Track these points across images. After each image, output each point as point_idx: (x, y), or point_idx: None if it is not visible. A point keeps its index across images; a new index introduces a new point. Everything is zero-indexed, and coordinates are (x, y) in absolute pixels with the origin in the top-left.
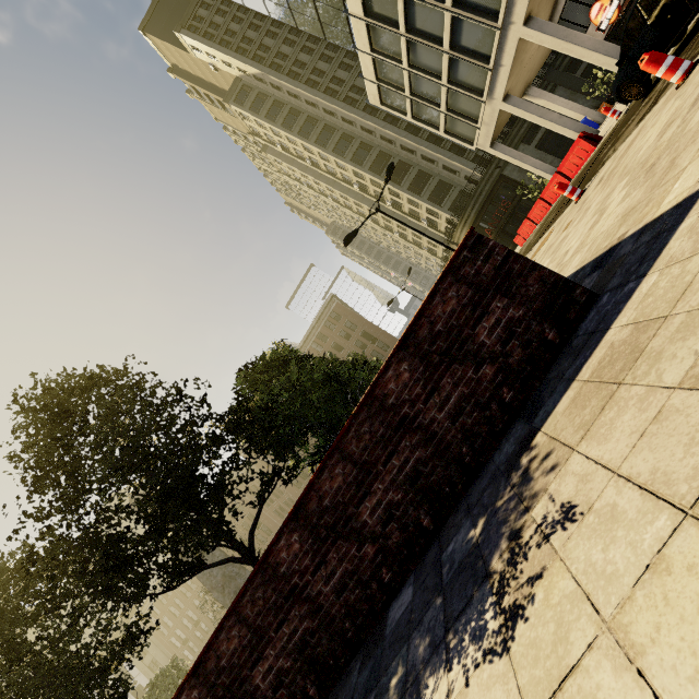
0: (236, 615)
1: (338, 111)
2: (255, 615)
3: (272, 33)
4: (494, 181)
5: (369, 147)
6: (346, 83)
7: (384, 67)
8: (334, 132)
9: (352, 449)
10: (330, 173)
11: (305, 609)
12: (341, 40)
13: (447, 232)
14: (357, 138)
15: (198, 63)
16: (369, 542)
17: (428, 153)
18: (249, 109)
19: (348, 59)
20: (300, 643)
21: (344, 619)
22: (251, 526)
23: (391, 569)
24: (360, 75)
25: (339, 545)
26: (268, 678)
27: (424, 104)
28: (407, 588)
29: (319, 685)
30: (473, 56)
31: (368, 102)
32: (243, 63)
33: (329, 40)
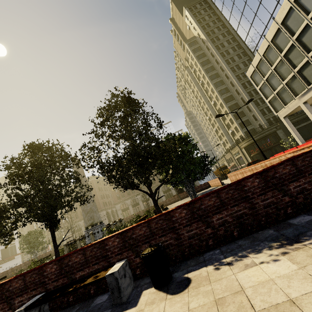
0: (217, 194)
1: (225, 70)
2: (225, 197)
3: (219, 28)
4: (271, 132)
5: (228, 91)
6: (236, 62)
7: (263, 64)
8: (219, 77)
9: (298, 163)
10: (206, 91)
11: (248, 205)
12: (250, 45)
13: (239, 140)
14: (226, 84)
15: (183, 23)
16: (288, 196)
17: (251, 106)
18: (192, 50)
19: (242, 54)
20: (239, 216)
21: (263, 216)
22: (158, 187)
23: (292, 209)
24: (250, 62)
25: (274, 191)
26: (219, 220)
27: (268, 86)
28: (303, 216)
29: (239, 233)
30: (304, 79)
31: (245, 73)
32: (201, 32)
33: (245, 43)
